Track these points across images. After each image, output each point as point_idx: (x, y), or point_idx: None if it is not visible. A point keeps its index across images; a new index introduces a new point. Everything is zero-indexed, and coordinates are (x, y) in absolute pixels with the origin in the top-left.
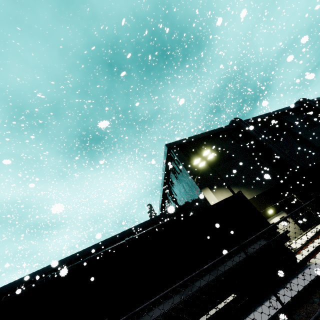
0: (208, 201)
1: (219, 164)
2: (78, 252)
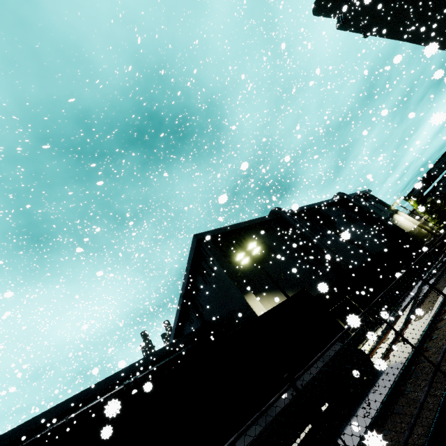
0: (254, 310)
1: (262, 262)
2: (32, 419)
